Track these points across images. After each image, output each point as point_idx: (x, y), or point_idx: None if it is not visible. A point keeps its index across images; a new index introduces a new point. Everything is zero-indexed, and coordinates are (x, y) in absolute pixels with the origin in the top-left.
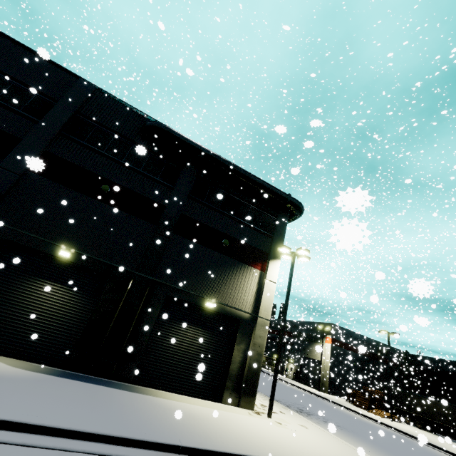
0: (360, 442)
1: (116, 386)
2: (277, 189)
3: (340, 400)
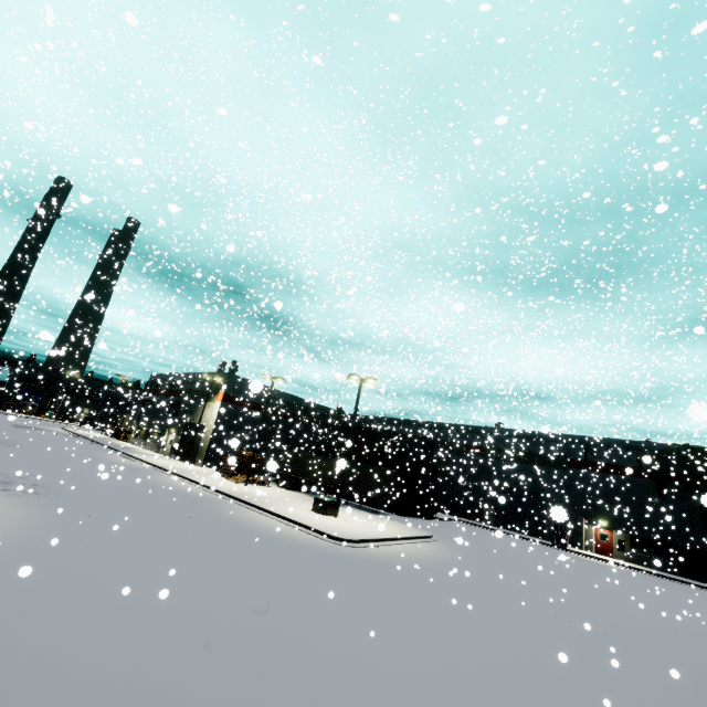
0: (8, 507)
1: None
2: None
3: (202, 471)
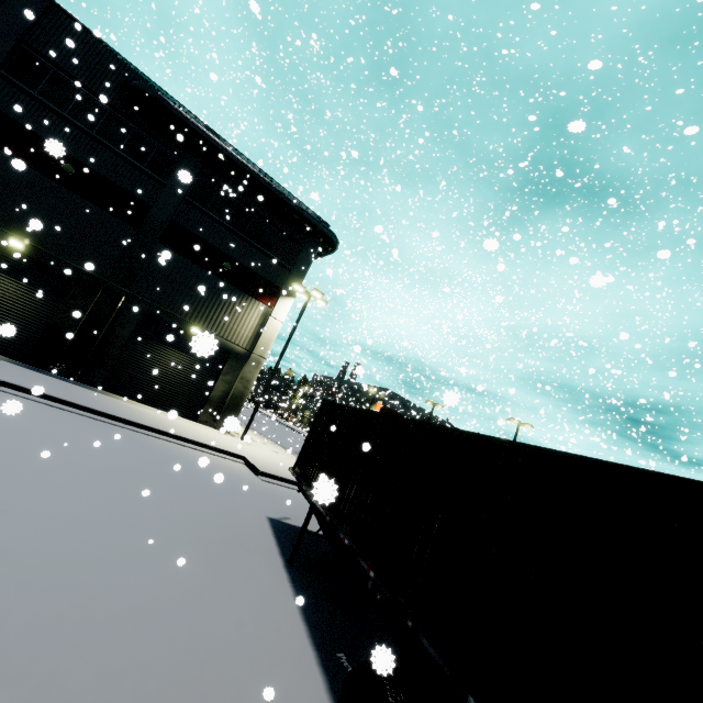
0: None
1: (80, 385)
2: (306, 213)
3: None
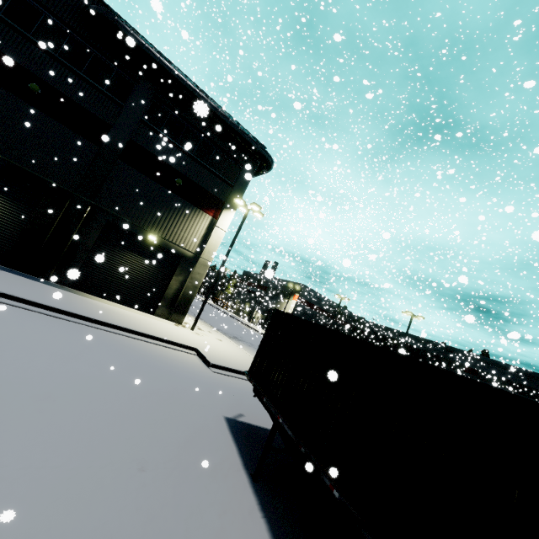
0: None
1: (53, 285)
2: (246, 135)
3: None
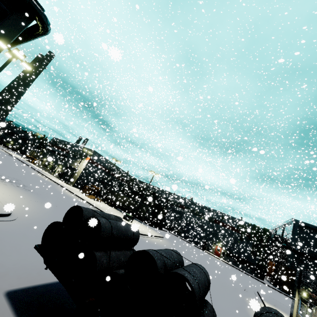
0: (26, 195)
1: None
2: None
3: (74, 189)
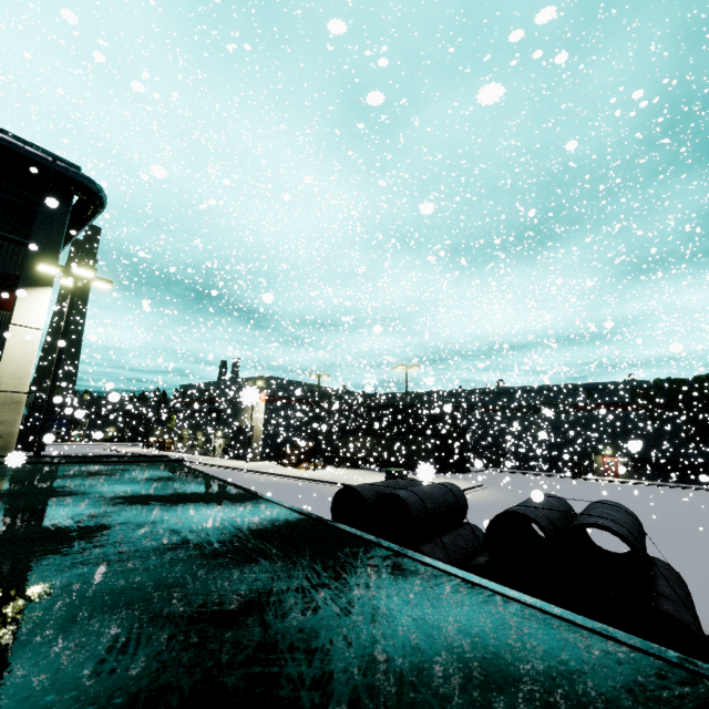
0: None
1: None
2: (14, 144)
3: (267, 466)
